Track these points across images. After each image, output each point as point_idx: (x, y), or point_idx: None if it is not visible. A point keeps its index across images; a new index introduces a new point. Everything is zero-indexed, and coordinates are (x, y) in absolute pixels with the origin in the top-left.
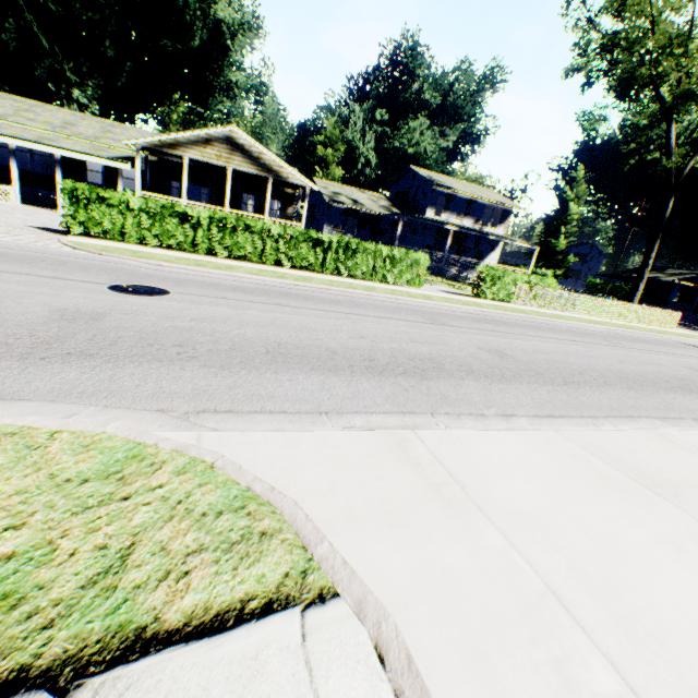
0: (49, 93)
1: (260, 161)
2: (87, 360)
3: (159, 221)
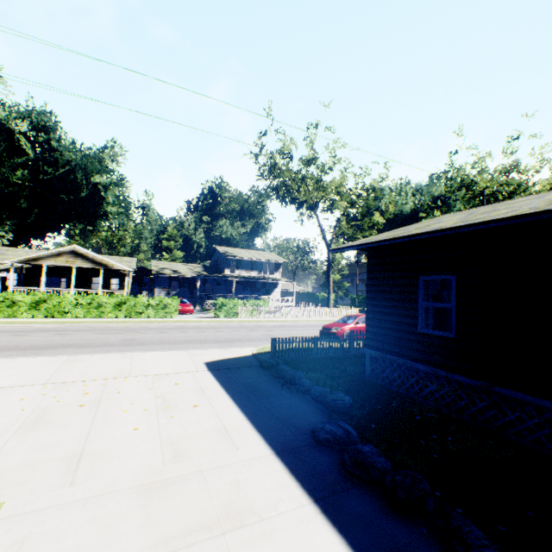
0: None
1: (94, 260)
2: None
3: None
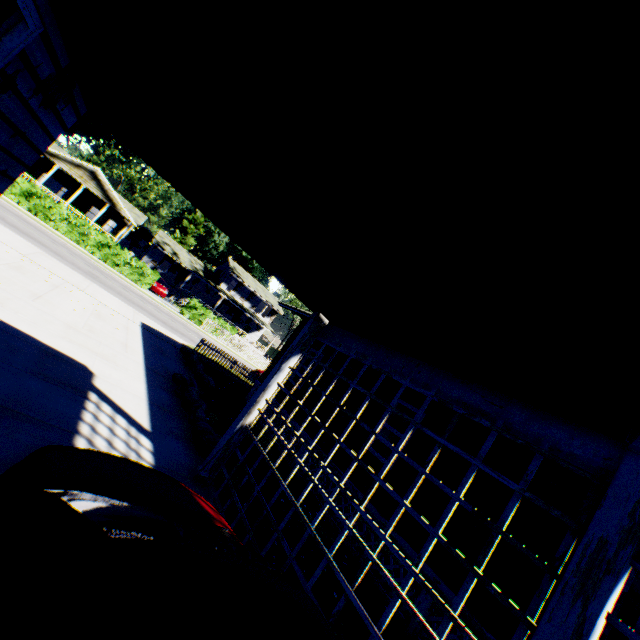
0: None
1: (107, 193)
2: None
3: None
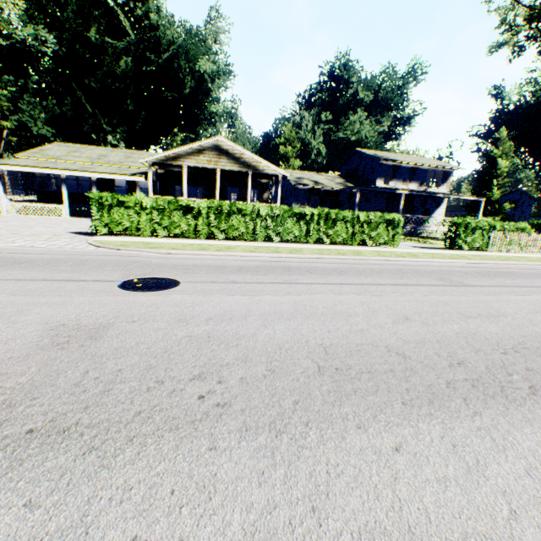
0: (93, 141)
1: (240, 160)
2: (54, 449)
3: (167, 215)
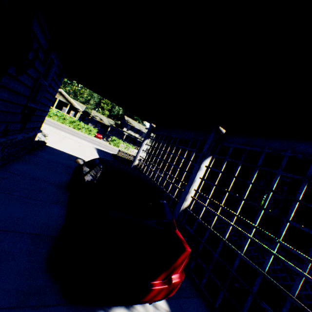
0: None
1: (68, 99)
2: None
3: None
